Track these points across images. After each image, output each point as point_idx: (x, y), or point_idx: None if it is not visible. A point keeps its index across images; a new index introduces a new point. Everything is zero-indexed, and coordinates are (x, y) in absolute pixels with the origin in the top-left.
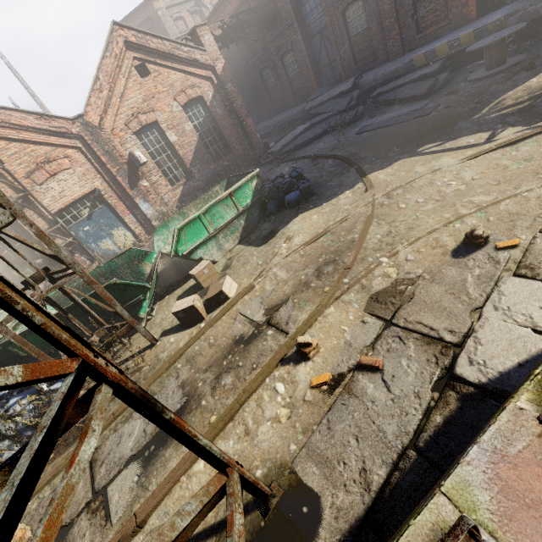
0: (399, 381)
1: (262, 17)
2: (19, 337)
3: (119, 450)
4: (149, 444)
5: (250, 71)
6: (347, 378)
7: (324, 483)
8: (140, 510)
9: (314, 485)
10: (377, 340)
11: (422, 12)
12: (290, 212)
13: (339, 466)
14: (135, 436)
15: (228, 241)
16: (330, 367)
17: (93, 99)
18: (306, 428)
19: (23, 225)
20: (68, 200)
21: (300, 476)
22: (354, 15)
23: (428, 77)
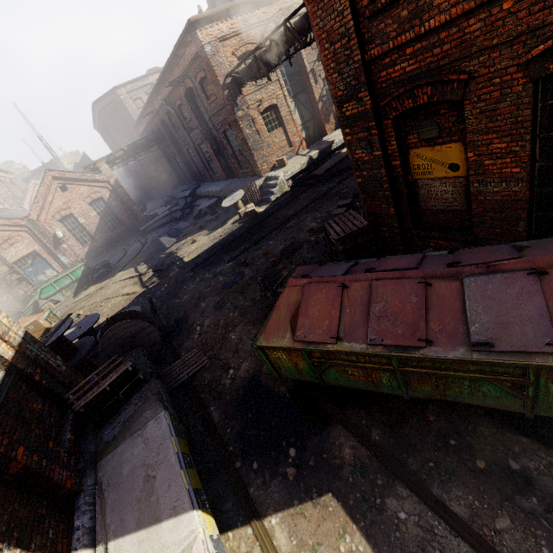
0: None
1: (154, 139)
2: None
3: None
4: None
5: (164, 157)
6: None
7: None
8: None
9: None
10: None
11: (212, 166)
12: (94, 283)
13: None
14: None
15: (68, 293)
16: None
17: (34, 207)
18: None
19: None
20: (20, 256)
21: None
22: (192, 153)
23: None
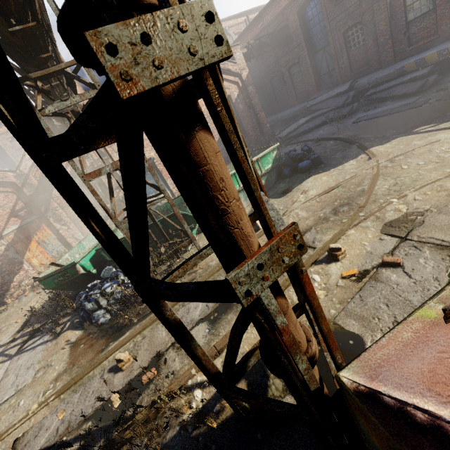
0: (418, 272)
1: (278, 39)
2: (128, 234)
3: (189, 316)
4: (212, 312)
5: (262, 79)
6: (372, 272)
7: (363, 329)
8: (217, 344)
9: (355, 331)
10: (395, 249)
11: (413, 30)
12: (302, 175)
13: (374, 320)
14: (200, 308)
15: None
16: (356, 266)
17: None
18: (342, 301)
19: (102, 179)
20: None
21: (342, 326)
22: (353, 35)
23: (418, 79)
